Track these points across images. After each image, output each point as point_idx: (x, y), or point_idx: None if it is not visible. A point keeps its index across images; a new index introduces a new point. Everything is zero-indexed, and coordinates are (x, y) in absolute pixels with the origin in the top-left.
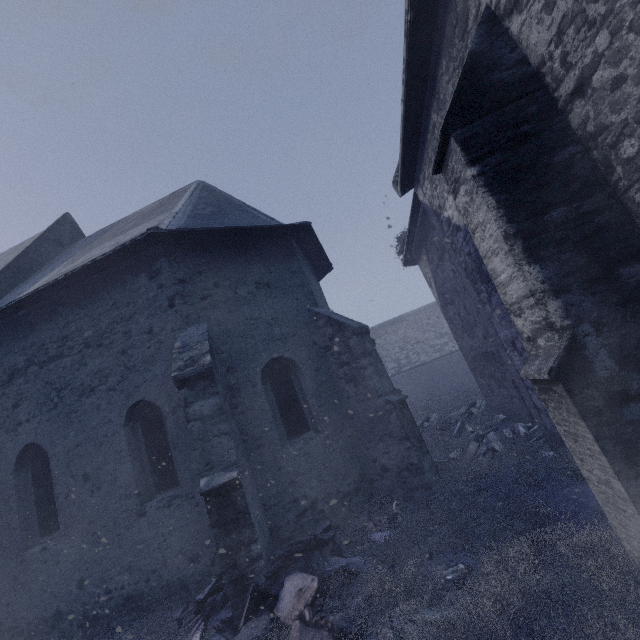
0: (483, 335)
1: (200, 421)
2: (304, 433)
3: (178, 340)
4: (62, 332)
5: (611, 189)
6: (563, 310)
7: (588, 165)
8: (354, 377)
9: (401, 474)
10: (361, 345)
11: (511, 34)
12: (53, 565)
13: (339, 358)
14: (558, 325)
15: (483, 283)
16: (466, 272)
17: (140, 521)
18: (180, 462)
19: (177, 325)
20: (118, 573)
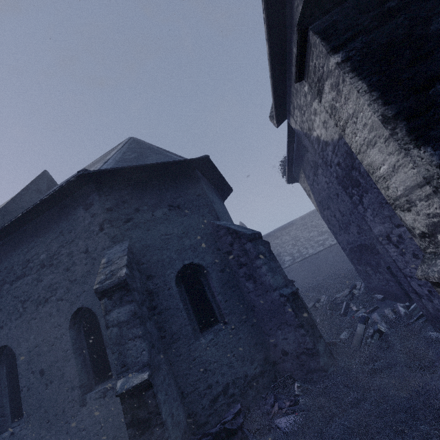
0: (357, 231)
1: (117, 327)
2: (214, 325)
3: (105, 257)
4: (25, 257)
5: None
6: None
7: None
8: (252, 275)
9: (299, 358)
10: (255, 248)
11: None
12: None
13: (239, 260)
14: None
15: (354, 187)
16: (337, 180)
17: (82, 410)
18: (111, 358)
19: (106, 244)
20: None
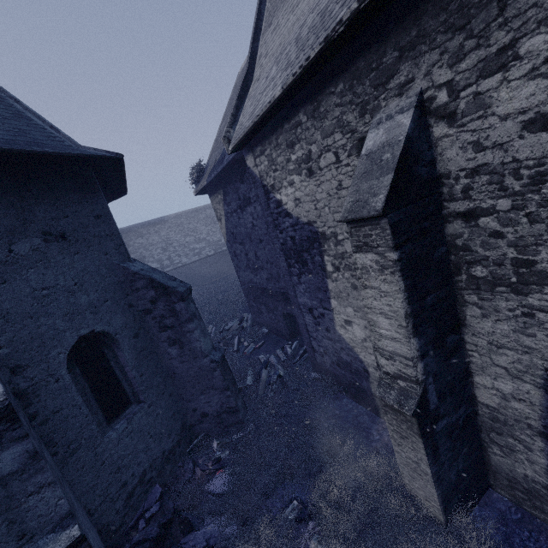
0: (267, 278)
1: None
2: (126, 410)
3: None
4: None
5: (452, 283)
6: (423, 369)
7: (447, 263)
8: (179, 340)
9: (220, 416)
10: (188, 309)
11: (431, 132)
12: None
13: (162, 322)
14: (420, 380)
15: (299, 263)
16: (282, 246)
17: None
18: None
19: None
20: None
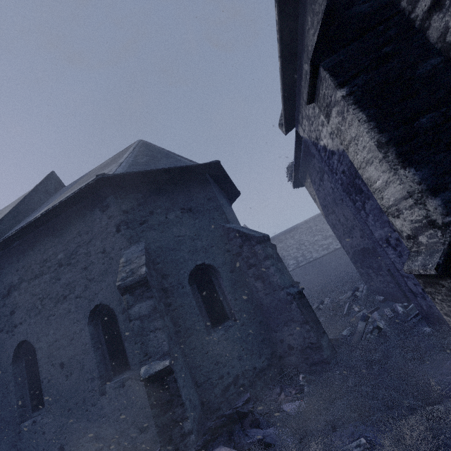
0: (360, 235)
1: (139, 320)
2: (225, 322)
3: (123, 256)
4: (43, 256)
5: None
6: (443, 207)
7: (450, 73)
8: (260, 275)
9: (304, 351)
10: (264, 250)
11: None
12: (40, 435)
13: (248, 261)
14: (440, 222)
15: (357, 194)
16: (342, 187)
17: (102, 399)
18: (129, 351)
19: (123, 245)
20: (87, 441)
